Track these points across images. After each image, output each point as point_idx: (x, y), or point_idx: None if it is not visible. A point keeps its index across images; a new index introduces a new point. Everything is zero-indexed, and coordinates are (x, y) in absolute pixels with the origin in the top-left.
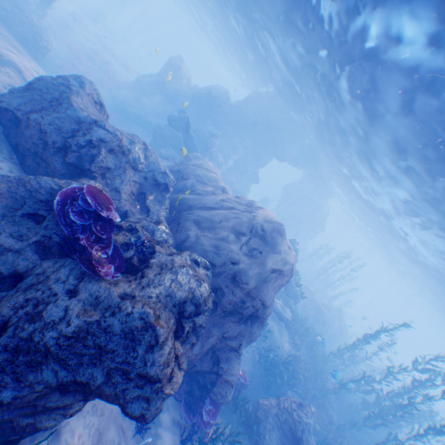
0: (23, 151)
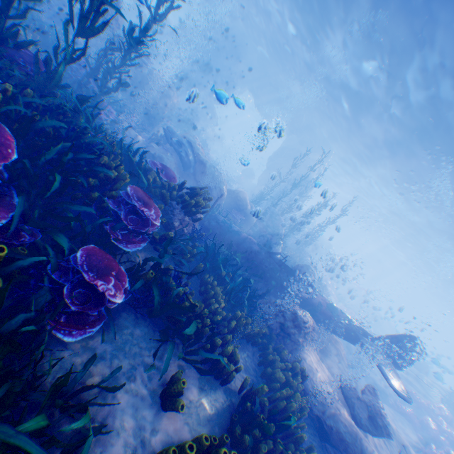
0: None
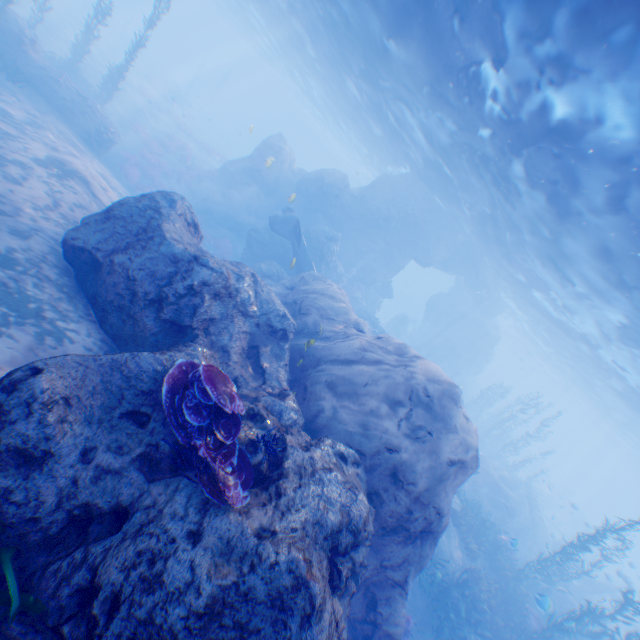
0: (104, 303)
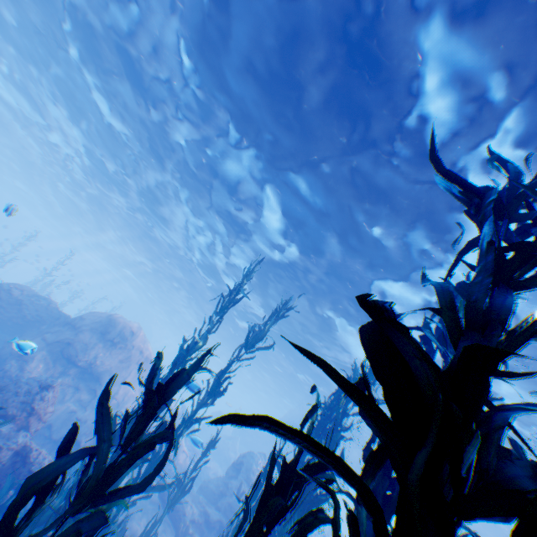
0: None
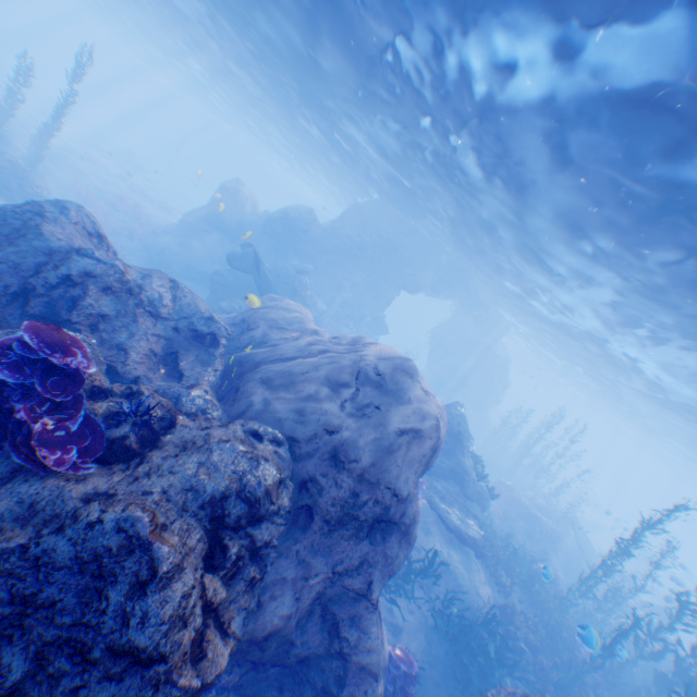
0: None
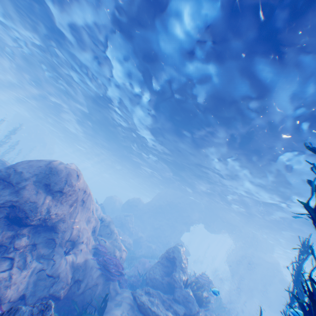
0: None
